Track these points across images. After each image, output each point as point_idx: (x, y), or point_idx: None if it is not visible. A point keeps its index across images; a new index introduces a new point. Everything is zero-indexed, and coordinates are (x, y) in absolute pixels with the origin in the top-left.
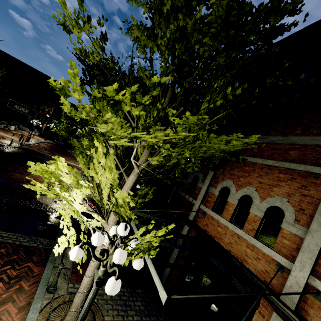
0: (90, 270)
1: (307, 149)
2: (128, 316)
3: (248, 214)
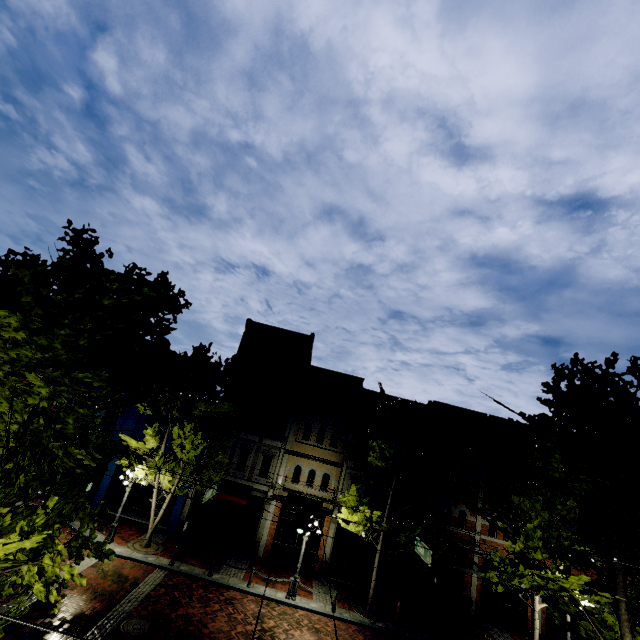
0: (538, 624)
1: None
2: (509, 637)
3: None
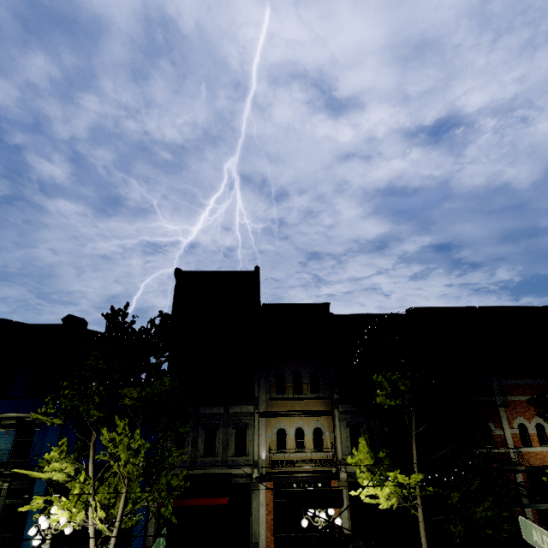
0: None
1: (545, 386)
2: None
3: (541, 434)
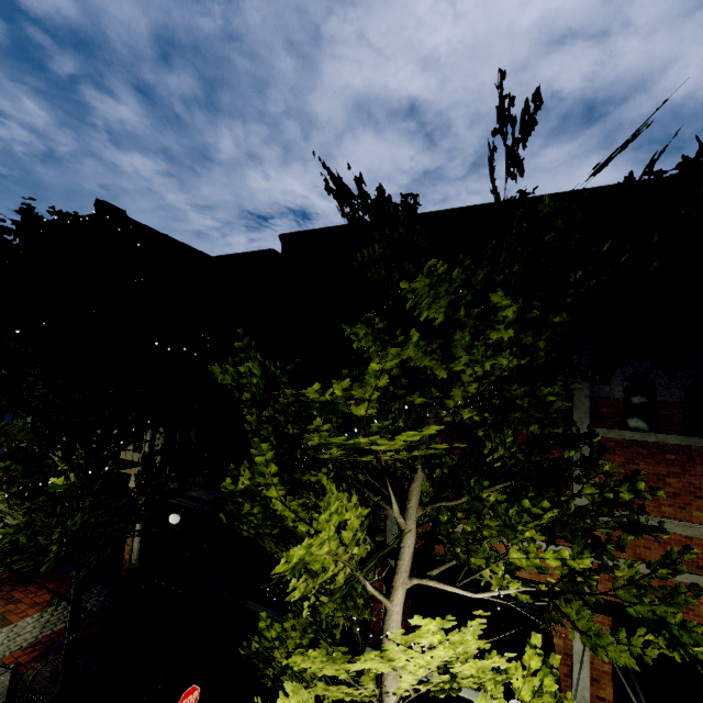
0: None
1: None
2: None
3: None
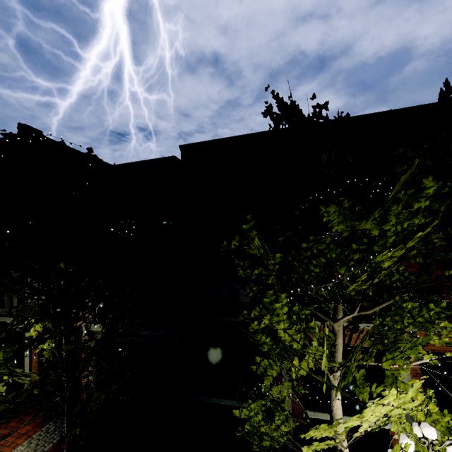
0: None
1: None
2: None
3: None
